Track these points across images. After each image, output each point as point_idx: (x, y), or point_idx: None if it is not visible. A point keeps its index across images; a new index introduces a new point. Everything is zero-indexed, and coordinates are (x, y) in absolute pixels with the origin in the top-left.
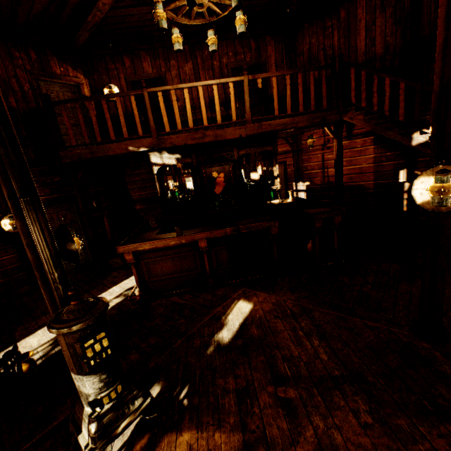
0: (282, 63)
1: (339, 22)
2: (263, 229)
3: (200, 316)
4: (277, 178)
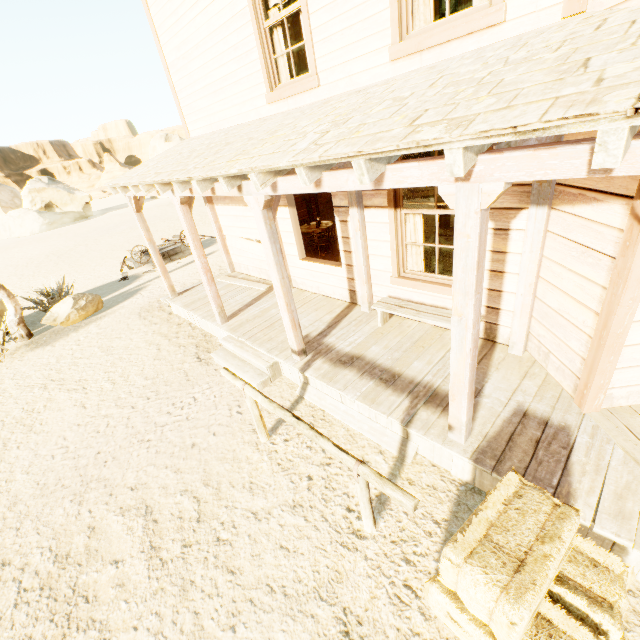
0: None
1: None
2: None
3: None
4: None
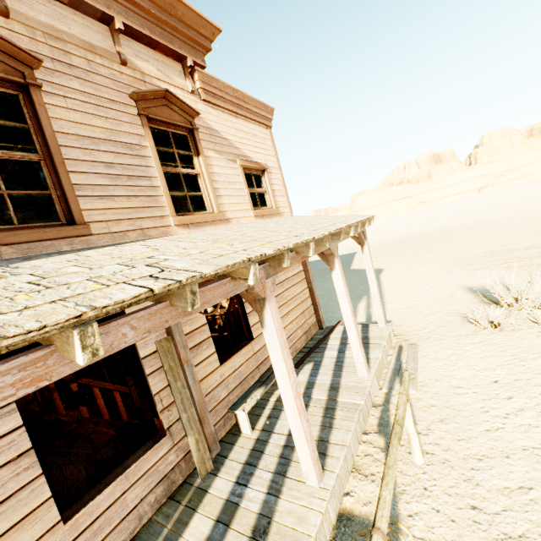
0: None
1: None
2: None
3: None
4: None
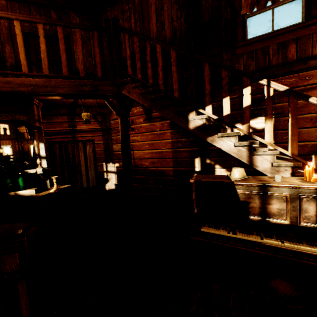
0: (89, 41)
1: (134, 6)
2: None
3: None
4: (37, 158)
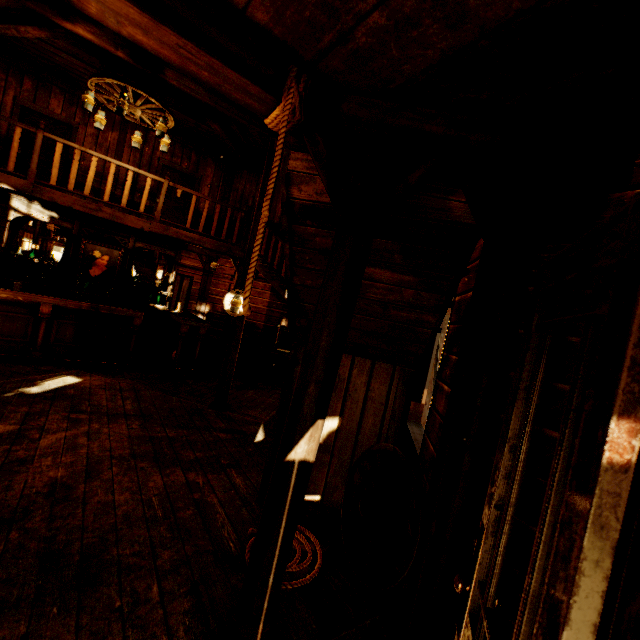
0: (218, 188)
1: None
2: (127, 316)
3: (8, 377)
4: (171, 285)
